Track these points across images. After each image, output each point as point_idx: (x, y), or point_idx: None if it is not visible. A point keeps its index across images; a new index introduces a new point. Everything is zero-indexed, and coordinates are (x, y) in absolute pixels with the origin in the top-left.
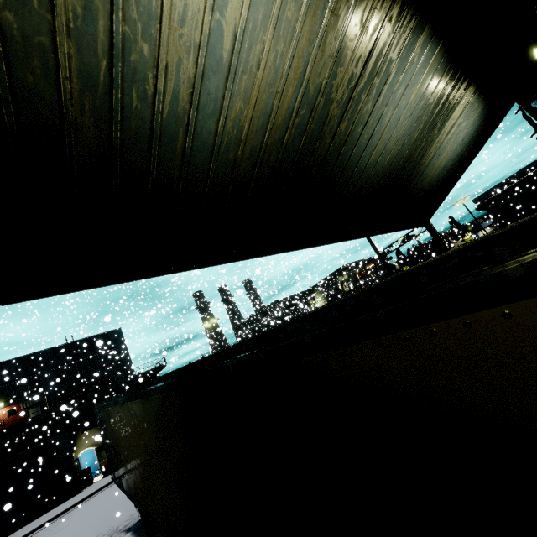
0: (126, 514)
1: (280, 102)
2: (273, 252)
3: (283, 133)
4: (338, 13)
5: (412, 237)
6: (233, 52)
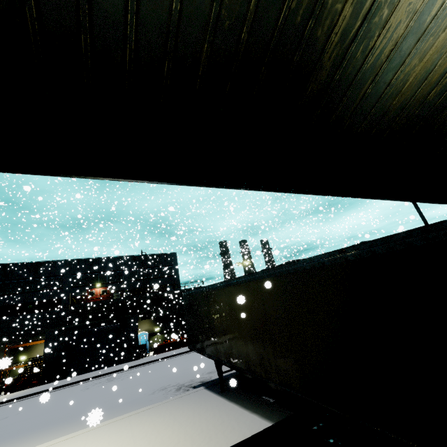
0: (186, 378)
1: (443, 62)
2: (369, 196)
3: (430, 90)
4: None
5: None
6: (434, 17)
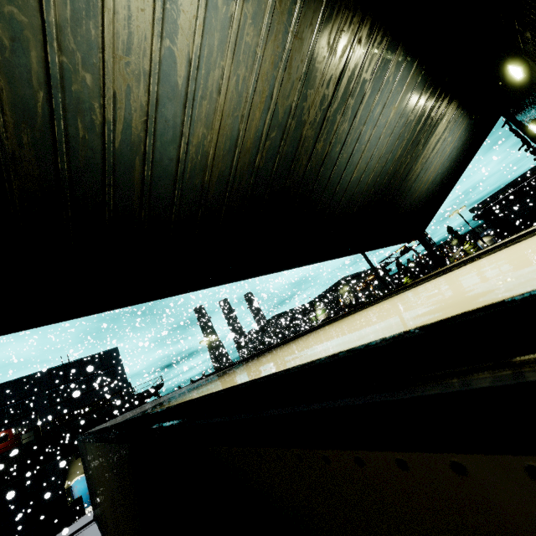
0: None
1: (247, 126)
2: (254, 275)
3: (253, 157)
4: (302, 36)
5: (410, 248)
6: (189, 78)
